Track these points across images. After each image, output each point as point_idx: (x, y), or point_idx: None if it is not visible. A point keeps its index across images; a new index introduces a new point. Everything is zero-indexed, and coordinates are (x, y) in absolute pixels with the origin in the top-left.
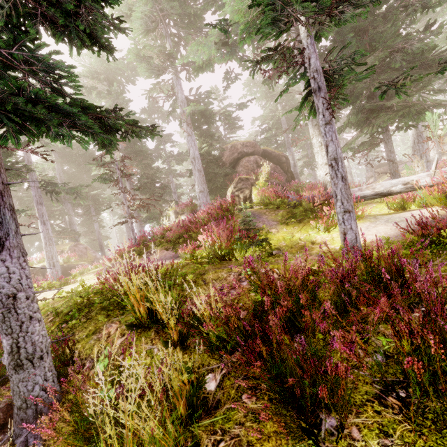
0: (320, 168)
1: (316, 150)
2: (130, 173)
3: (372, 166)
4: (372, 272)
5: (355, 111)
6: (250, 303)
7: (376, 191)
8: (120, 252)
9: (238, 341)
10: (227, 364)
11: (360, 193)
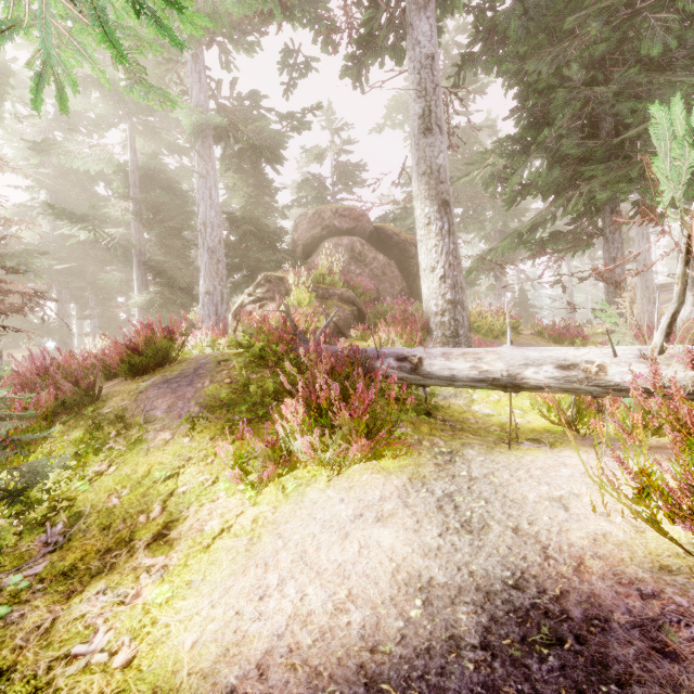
0: (423, 278)
1: (420, 234)
2: None
3: (564, 289)
4: None
5: (545, 158)
6: None
7: (483, 370)
8: None
9: None
10: None
11: (443, 367)
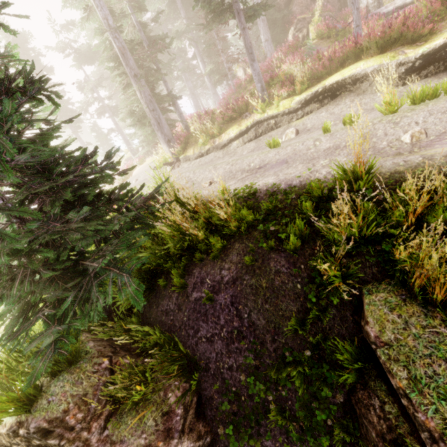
0: None
1: None
2: (226, 36)
3: None
4: (355, 46)
5: None
6: (318, 62)
7: (396, 6)
8: (227, 96)
9: (316, 68)
10: (314, 75)
11: (385, 11)
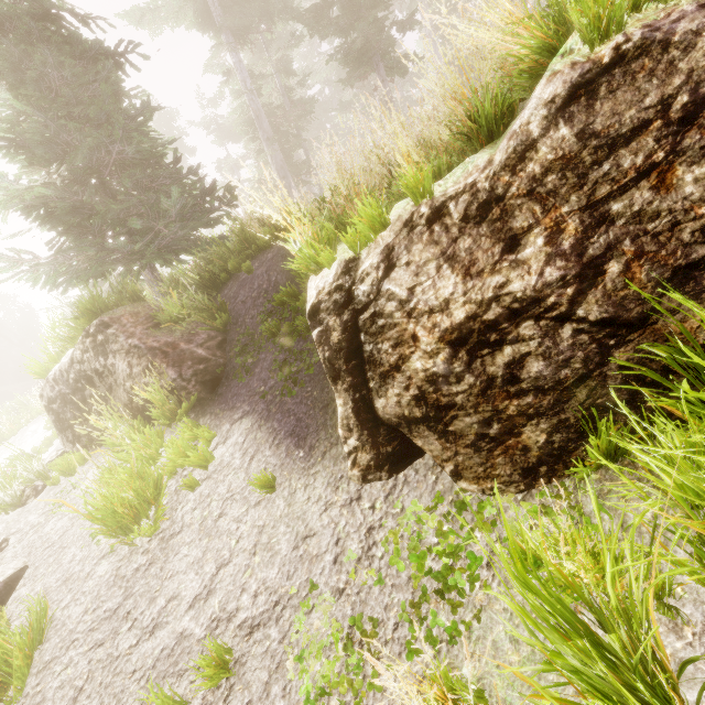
0: None
1: None
2: None
3: None
4: None
5: None
6: None
7: None
8: None
9: None
10: None
11: None
